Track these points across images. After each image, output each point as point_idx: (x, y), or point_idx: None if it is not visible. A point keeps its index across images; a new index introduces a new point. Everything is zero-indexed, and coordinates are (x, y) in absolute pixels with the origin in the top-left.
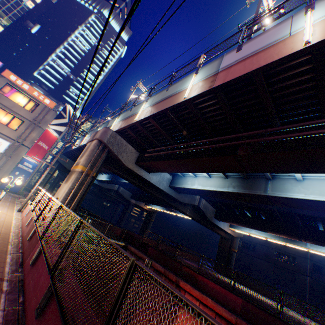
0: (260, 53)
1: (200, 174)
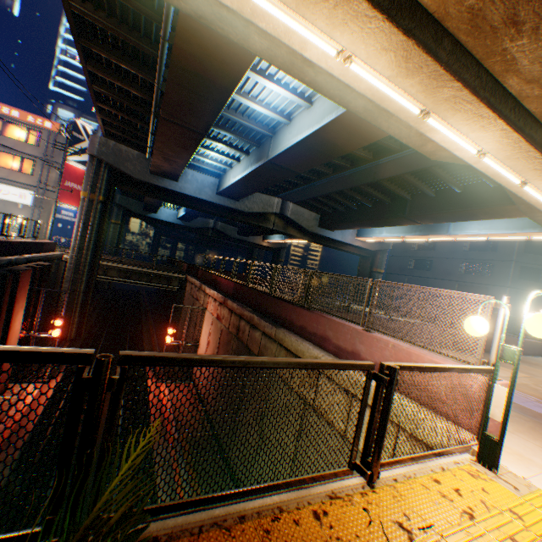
0: None
1: (234, 163)
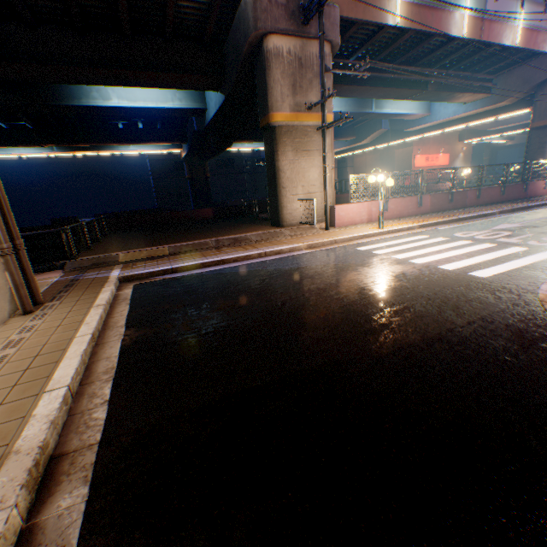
0: (503, 26)
1: None
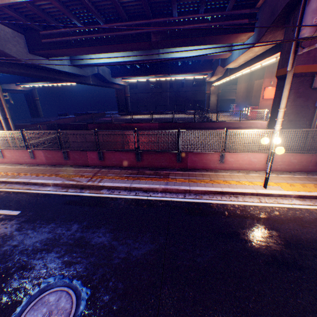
0: None
1: None
